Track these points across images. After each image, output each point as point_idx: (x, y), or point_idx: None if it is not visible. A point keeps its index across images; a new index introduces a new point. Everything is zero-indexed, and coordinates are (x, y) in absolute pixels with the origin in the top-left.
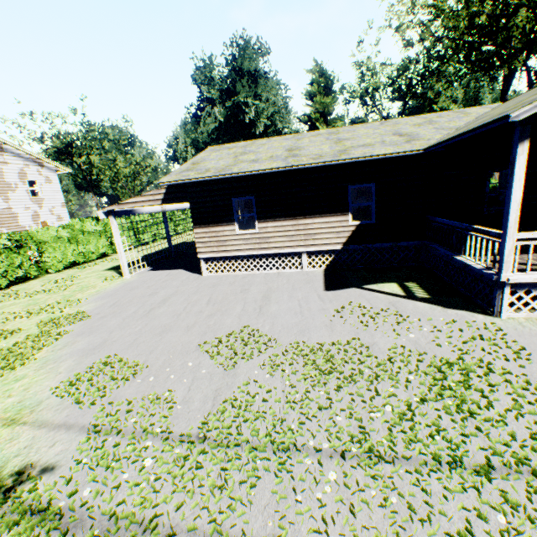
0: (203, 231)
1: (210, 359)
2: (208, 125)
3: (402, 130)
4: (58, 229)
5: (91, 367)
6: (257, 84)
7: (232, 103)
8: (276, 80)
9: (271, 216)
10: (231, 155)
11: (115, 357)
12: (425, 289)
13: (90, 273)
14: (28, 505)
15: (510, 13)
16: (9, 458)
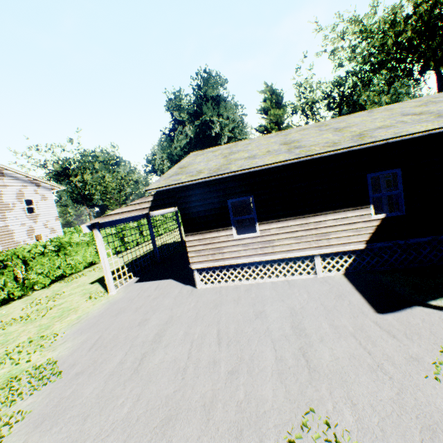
0: (195, 238)
1: None
2: (180, 141)
3: (408, 111)
4: (46, 244)
5: None
6: (219, 106)
7: (200, 122)
8: (233, 102)
9: (274, 216)
10: (218, 156)
11: None
12: None
13: (75, 287)
14: None
15: (431, 28)
16: None
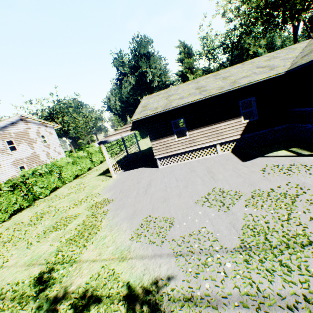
0: (156, 142)
1: (209, 208)
2: (126, 87)
3: (260, 65)
4: (66, 158)
5: (142, 224)
6: (149, 60)
7: (138, 73)
8: (158, 55)
9: (195, 127)
10: (162, 98)
11: (151, 217)
12: (306, 149)
13: (89, 179)
14: (177, 297)
15: None
16: (140, 276)
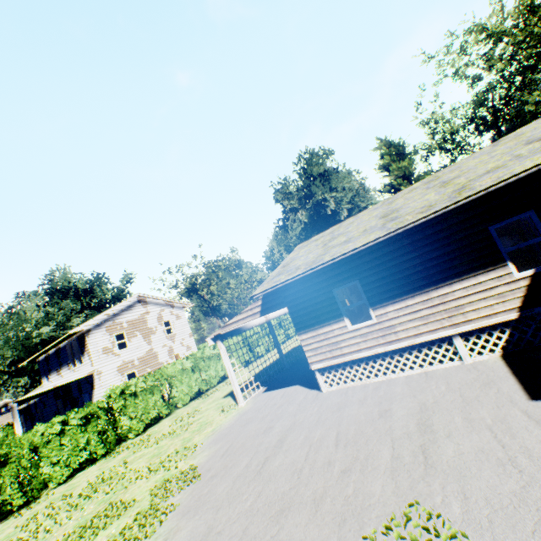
0: (309, 335)
1: None
2: (295, 229)
3: (536, 135)
4: (182, 361)
5: None
6: (329, 180)
7: (311, 204)
8: (345, 170)
9: (387, 298)
10: (319, 245)
11: None
12: None
13: (210, 402)
14: None
15: None
16: None
